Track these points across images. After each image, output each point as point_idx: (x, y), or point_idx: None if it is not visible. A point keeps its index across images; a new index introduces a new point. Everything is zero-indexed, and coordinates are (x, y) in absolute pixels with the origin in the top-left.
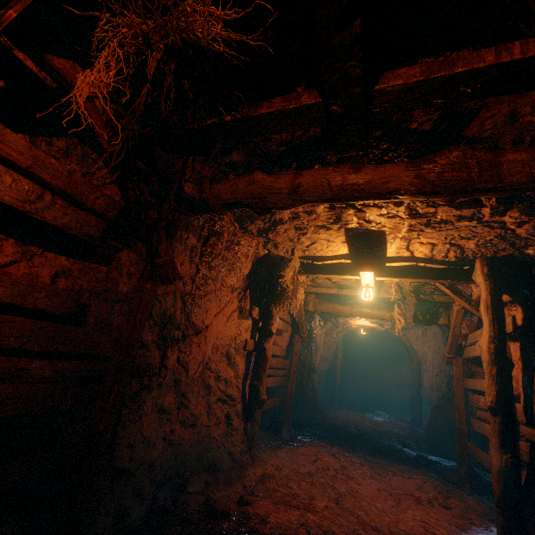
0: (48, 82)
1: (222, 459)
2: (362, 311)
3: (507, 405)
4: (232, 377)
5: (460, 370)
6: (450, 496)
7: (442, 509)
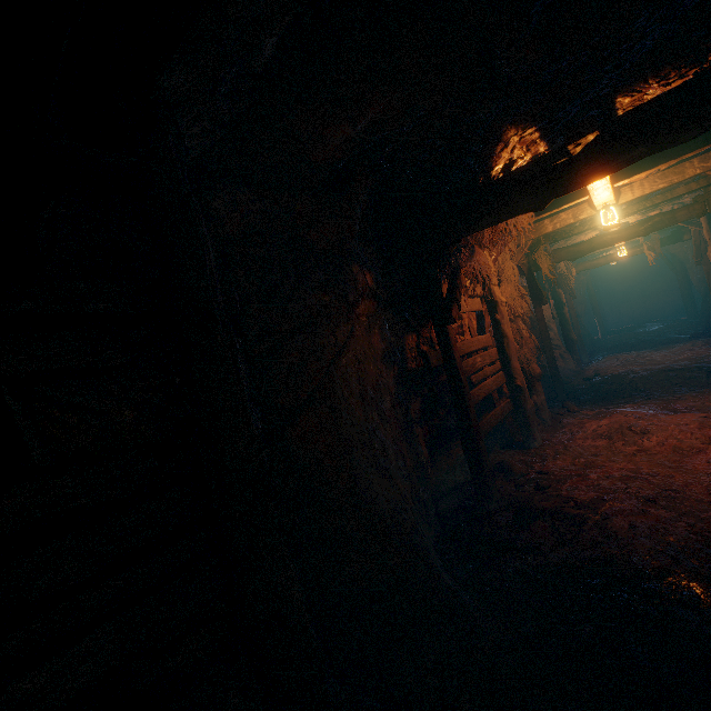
0: None
1: (568, 373)
2: (615, 257)
3: None
4: (553, 336)
5: (708, 267)
6: None
7: (707, 348)
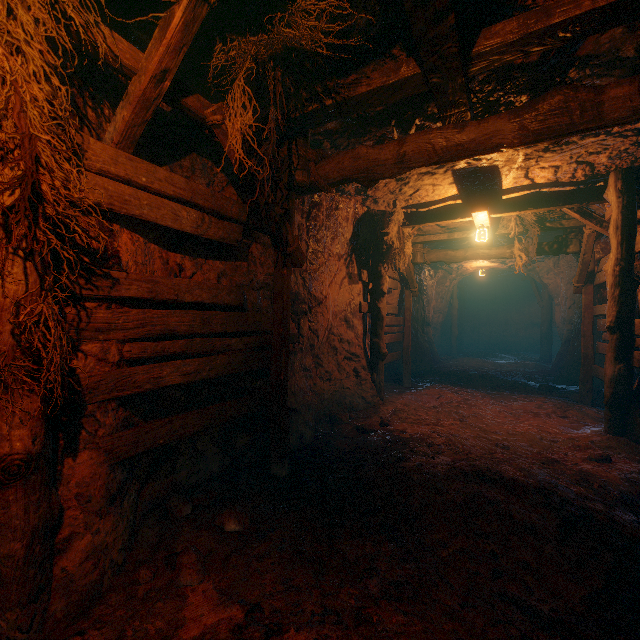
0: (164, 108)
1: (357, 402)
2: (478, 253)
3: (627, 323)
4: (353, 338)
5: (589, 298)
6: (569, 410)
7: (559, 419)
